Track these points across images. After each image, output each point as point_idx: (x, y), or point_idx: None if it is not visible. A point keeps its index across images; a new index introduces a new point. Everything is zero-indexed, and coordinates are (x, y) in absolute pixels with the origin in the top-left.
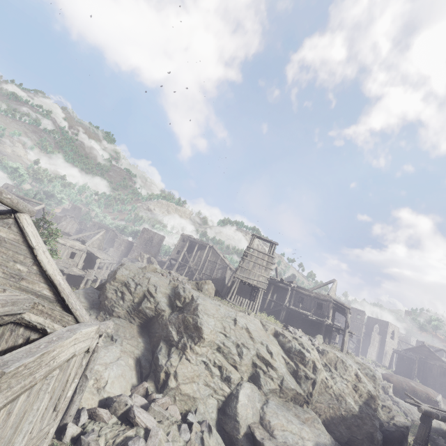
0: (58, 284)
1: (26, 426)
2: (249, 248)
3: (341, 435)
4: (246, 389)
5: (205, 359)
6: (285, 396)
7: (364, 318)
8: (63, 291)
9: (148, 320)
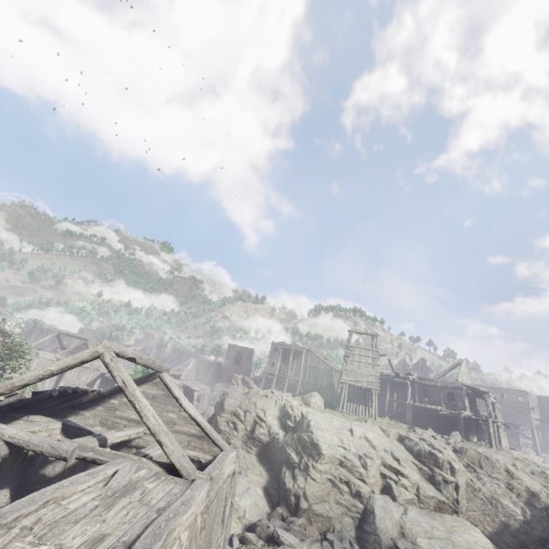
0: (201, 423)
1: (216, 526)
2: (349, 347)
3: (508, 547)
4: (379, 502)
5: (330, 477)
6: (426, 506)
7: (528, 399)
8: (206, 428)
9: (264, 447)
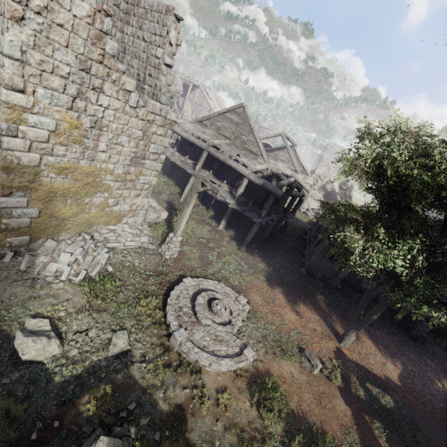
0: (304, 167)
1: None
2: None
3: None
4: None
5: None
6: None
7: None
8: (305, 169)
9: (327, 193)
